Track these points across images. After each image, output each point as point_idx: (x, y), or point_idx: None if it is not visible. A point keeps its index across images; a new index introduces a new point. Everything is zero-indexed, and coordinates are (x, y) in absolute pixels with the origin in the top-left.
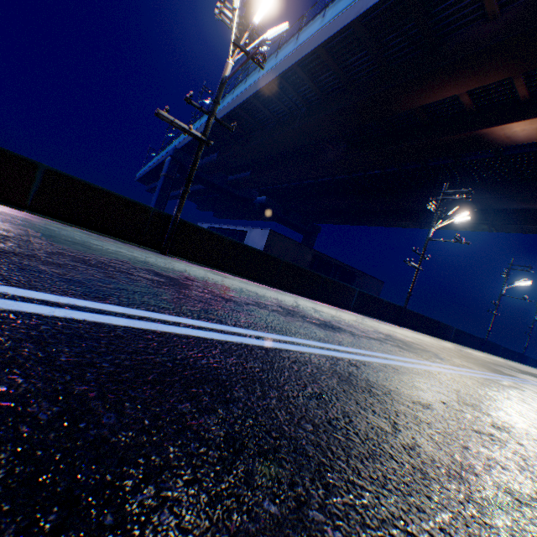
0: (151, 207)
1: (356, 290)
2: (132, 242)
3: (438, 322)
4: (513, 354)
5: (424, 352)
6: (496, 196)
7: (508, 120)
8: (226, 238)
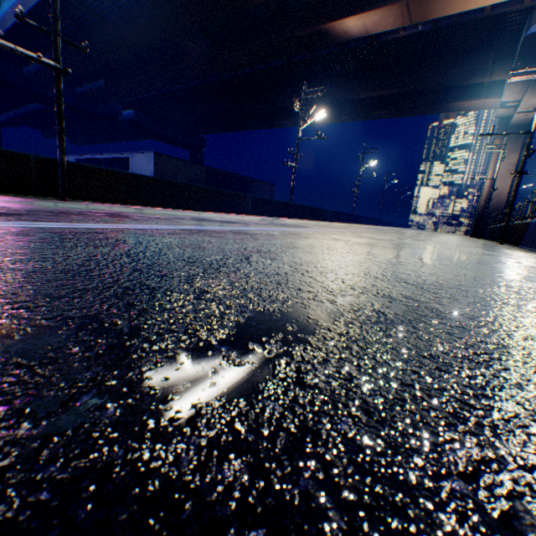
0: (30, 154)
1: (250, 197)
2: (24, 195)
3: (318, 209)
4: (372, 221)
5: (293, 226)
6: (348, 88)
7: (343, 15)
8: (121, 172)
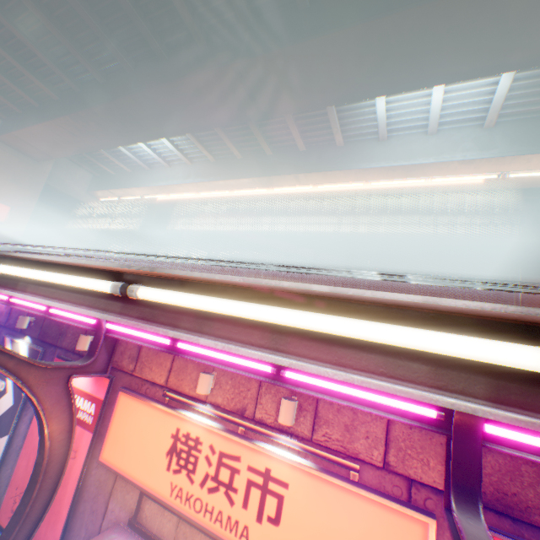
0: None
1: None
2: None
3: None
4: None
5: None
6: None
7: None
8: None
